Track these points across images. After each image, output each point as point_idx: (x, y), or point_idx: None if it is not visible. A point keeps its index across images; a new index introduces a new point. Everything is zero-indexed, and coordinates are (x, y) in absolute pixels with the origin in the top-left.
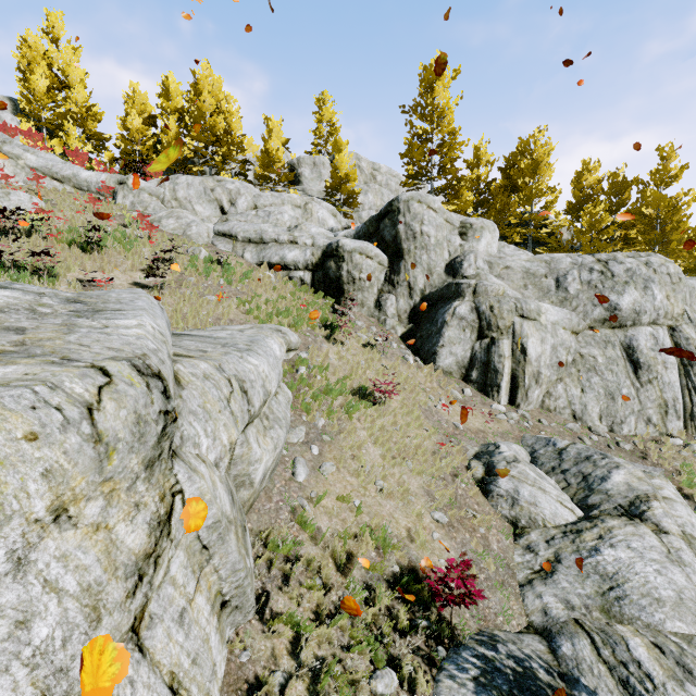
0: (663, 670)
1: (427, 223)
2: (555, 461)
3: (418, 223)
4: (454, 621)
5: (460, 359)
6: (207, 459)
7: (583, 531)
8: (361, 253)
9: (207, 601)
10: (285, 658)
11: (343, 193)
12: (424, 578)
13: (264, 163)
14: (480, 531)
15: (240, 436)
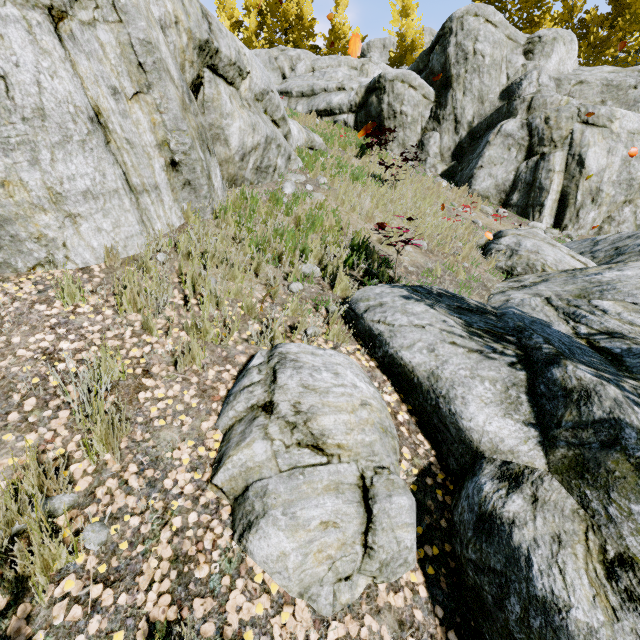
0: (626, 309)
1: (483, 39)
2: (586, 248)
3: (471, 41)
4: (398, 279)
5: (500, 182)
6: (147, 3)
7: (589, 268)
8: (403, 82)
9: (150, 131)
10: (228, 239)
11: (407, 64)
12: (381, 258)
13: (330, 41)
14: (463, 264)
15: (207, 71)
